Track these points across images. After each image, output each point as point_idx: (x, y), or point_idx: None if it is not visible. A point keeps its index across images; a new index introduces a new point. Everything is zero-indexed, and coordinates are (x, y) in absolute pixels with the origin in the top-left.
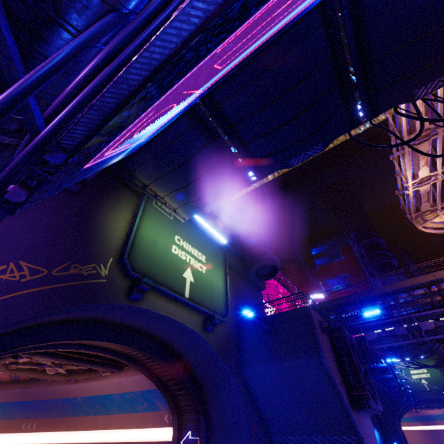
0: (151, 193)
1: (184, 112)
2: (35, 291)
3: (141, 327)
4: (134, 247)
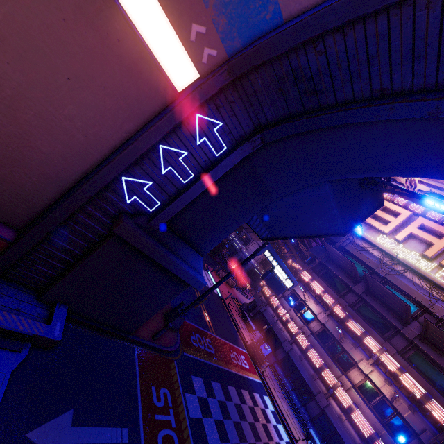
0: None
1: None
2: None
3: None
4: None
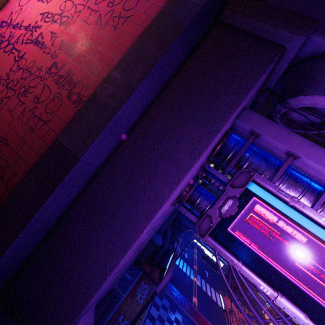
0: None
1: None
2: None
3: None
4: None
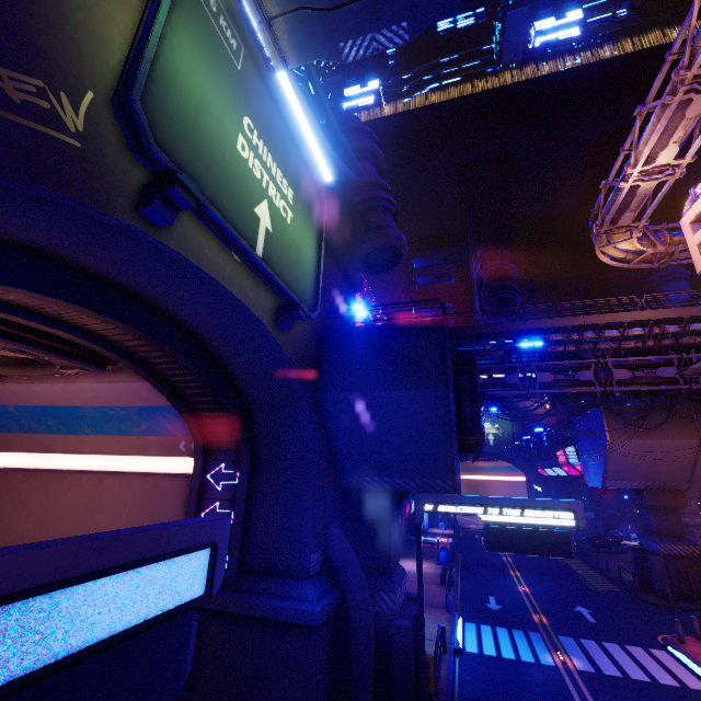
0: None
1: None
2: None
3: (155, 296)
4: (154, 84)
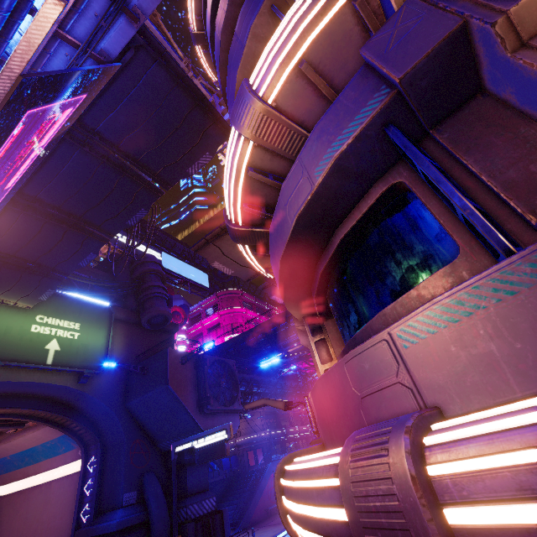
0: None
1: None
2: None
3: (19, 392)
4: None
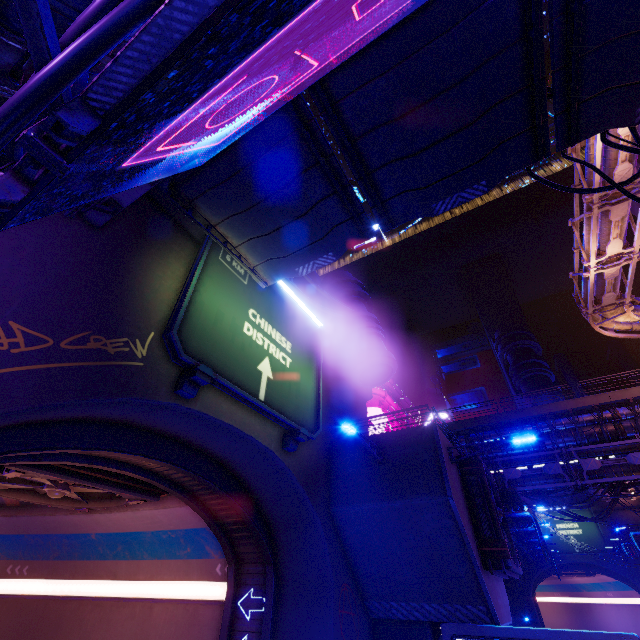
0: (219, 238)
1: (283, 105)
2: (32, 370)
3: (191, 439)
4: (188, 318)
